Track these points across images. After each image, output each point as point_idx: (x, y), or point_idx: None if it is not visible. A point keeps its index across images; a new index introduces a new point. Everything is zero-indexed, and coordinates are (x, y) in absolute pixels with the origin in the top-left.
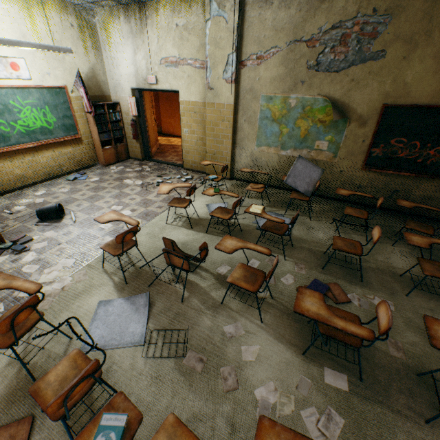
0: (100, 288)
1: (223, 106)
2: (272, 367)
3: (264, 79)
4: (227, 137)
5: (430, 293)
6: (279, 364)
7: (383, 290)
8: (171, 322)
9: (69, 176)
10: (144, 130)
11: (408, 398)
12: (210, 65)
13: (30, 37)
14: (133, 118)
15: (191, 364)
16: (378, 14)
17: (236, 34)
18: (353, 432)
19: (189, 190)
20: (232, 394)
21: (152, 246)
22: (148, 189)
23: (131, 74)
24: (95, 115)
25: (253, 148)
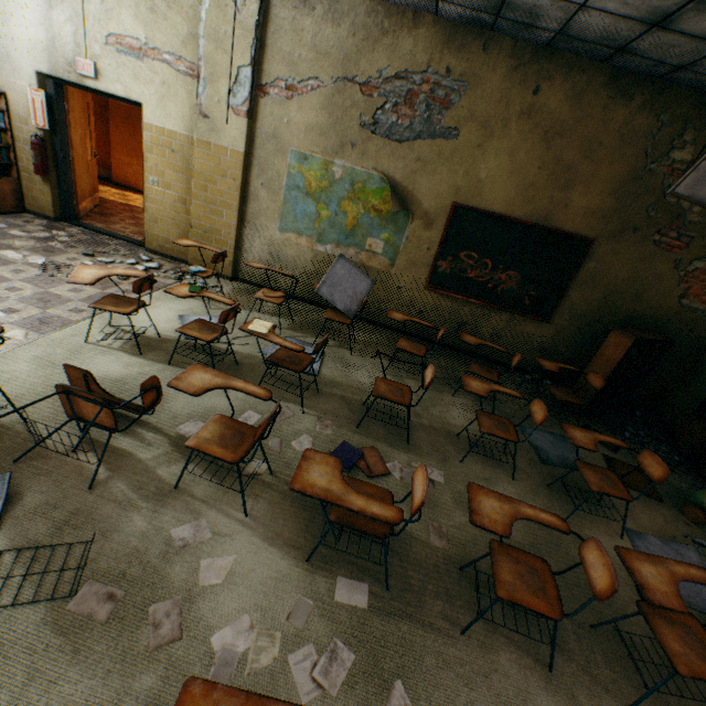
0: None
1: (226, 151)
2: (252, 589)
3: (296, 124)
4: (231, 206)
5: (487, 458)
6: (265, 583)
7: (435, 455)
8: (56, 531)
9: None
10: (63, 163)
11: (445, 603)
12: (205, 75)
13: None
14: (39, 133)
15: (87, 608)
16: (452, 77)
17: (254, 36)
18: (366, 670)
19: (139, 282)
20: (166, 652)
21: (42, 383)
22: (58, 275)
23: (39, 44)
24: None
25: (274, 233)
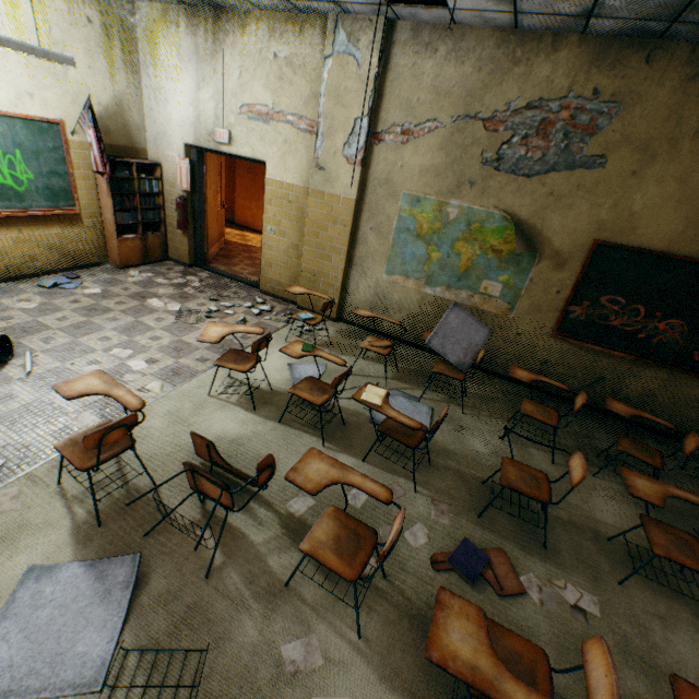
0: (39, 533)
1: (338, 199)
2: None
3: (410, 167)
4: (340, 250)
5: (656, 581)
6: None
7: (581, 569)
8: (174, 630)
9: (44, 279)
10: (198, 217)
11: None
12: (323, 130)
13: (2, 25)
14: (183, 194)
15: None
16: (601, 98)
17: (372, 87)
18: None
19: (257, 343)
20: None
21: (171, 441)
22: (189, 322)
23: (188, 121)
24: (113, 178)
25: (380, 276)
